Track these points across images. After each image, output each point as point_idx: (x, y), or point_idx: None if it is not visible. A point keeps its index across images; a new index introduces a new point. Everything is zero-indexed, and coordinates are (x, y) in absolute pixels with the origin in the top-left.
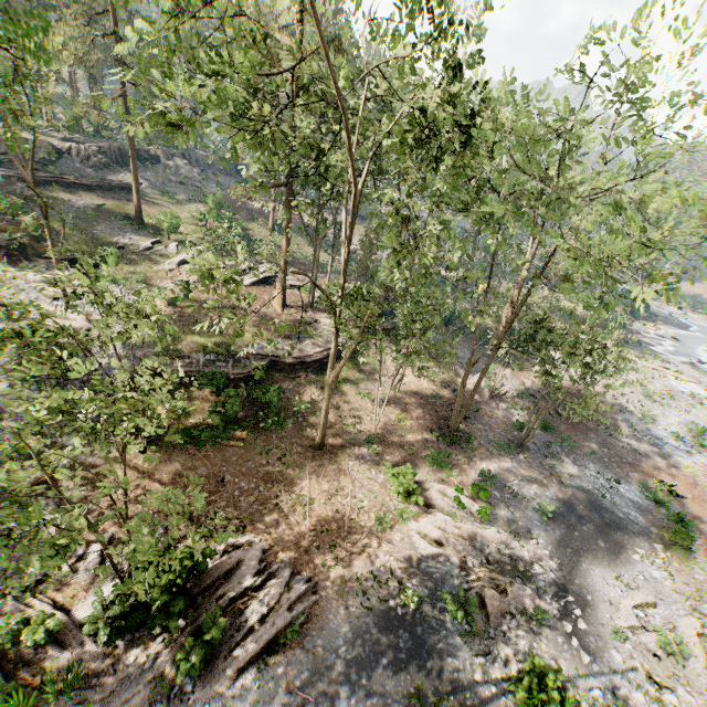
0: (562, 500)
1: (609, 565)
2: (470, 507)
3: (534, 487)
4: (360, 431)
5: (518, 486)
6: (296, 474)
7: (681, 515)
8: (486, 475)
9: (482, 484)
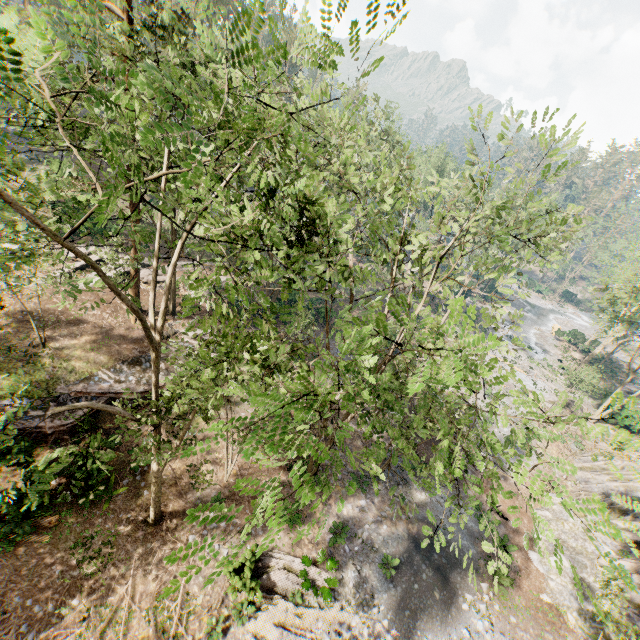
0: (408, 542)
1: (441, 623)
2: (316, 578)
3: (383, 530)
4: (210, 484)
5: (368, 532)
6: (116, 574)
7: (505, 541)
8: (338, 527)
9: (332, 541)
